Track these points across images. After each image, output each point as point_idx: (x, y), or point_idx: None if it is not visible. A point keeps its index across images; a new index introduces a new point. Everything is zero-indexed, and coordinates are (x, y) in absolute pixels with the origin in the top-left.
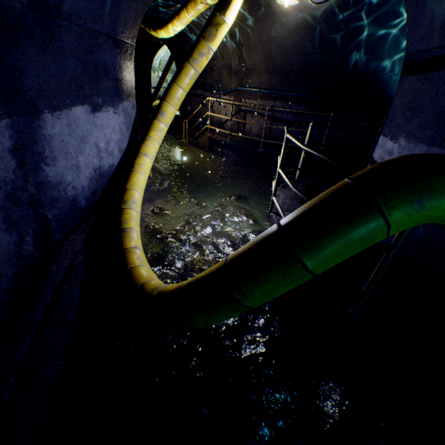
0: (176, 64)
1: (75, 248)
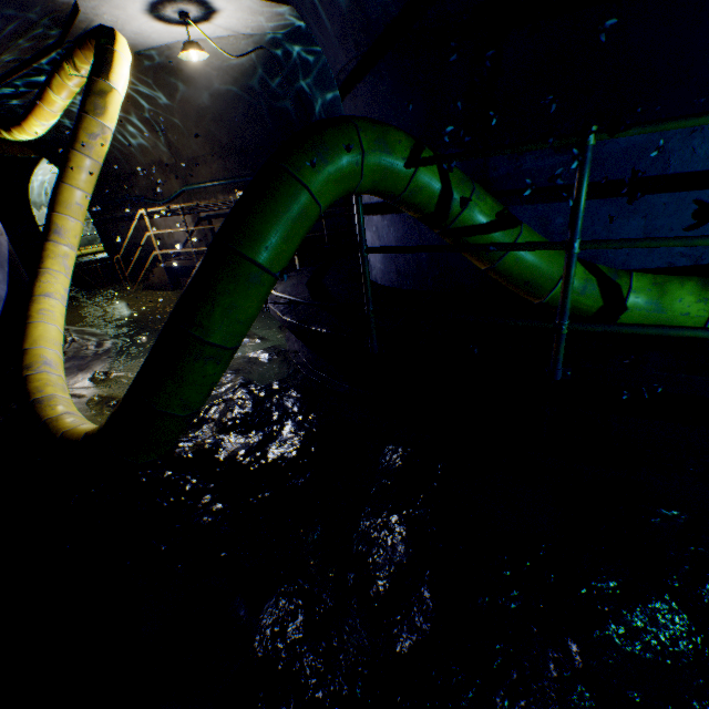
0: None
1: None
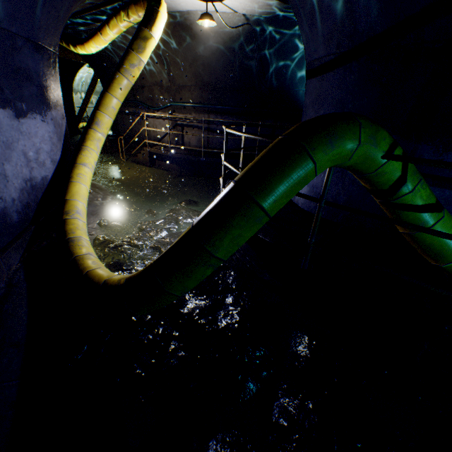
0: (102, 83)
1: (11, 267)
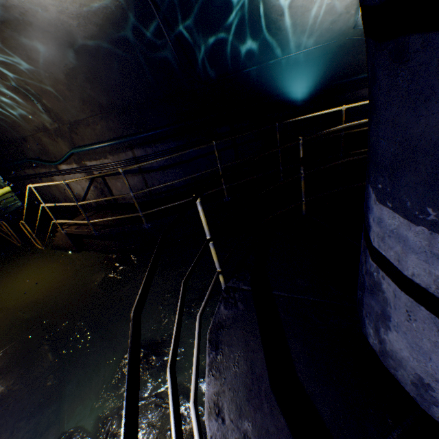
0: None
1: None
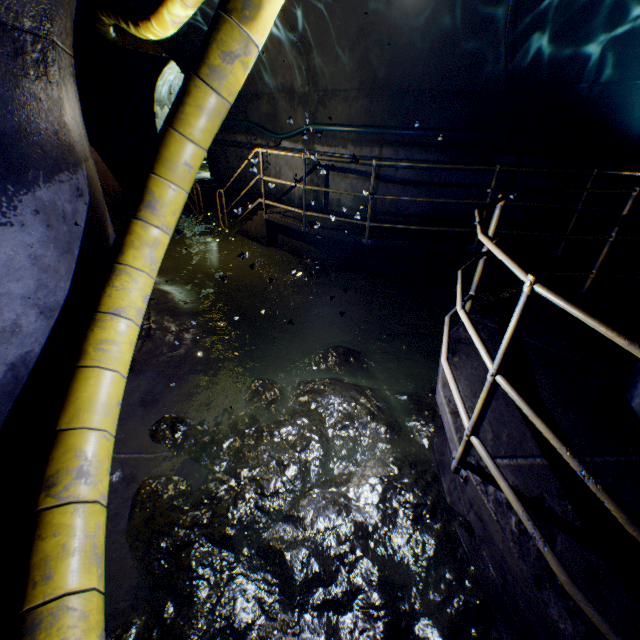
0: None
1: None
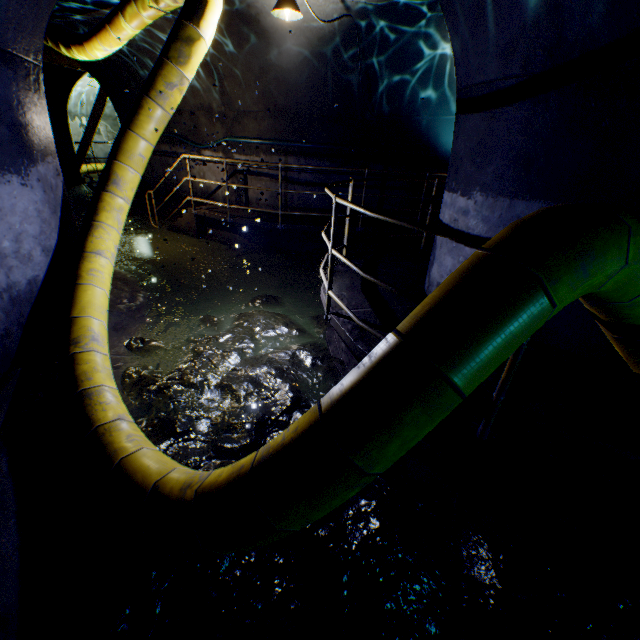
0: (115, 104)
1: None
